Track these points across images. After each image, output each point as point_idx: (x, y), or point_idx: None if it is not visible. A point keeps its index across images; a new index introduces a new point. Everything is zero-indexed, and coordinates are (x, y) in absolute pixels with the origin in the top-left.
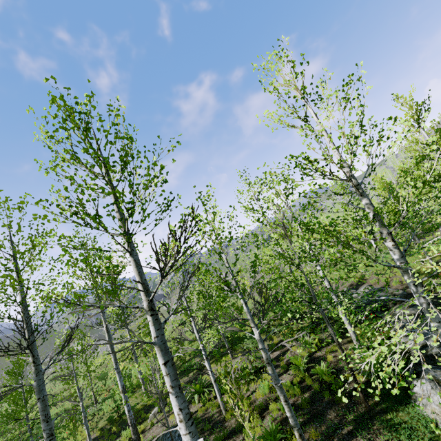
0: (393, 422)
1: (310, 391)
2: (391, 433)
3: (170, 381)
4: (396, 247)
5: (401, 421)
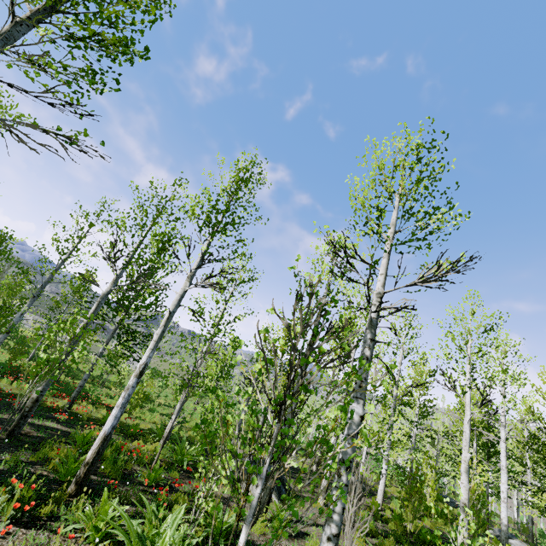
0: None
1: None
2: None
3: (506, 453)
4: None
5: None
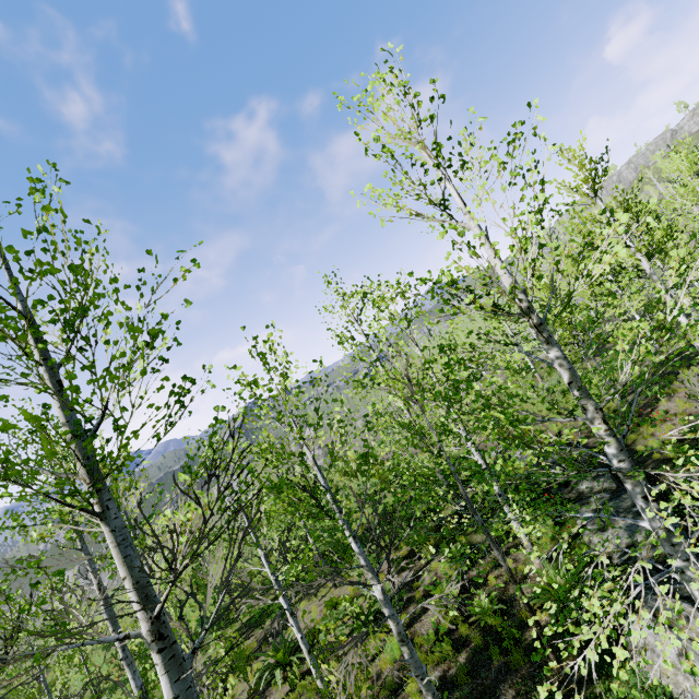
0: None
1: (468, 648)
2: None
3: None
4: (611, 433)
5: (618, 696)
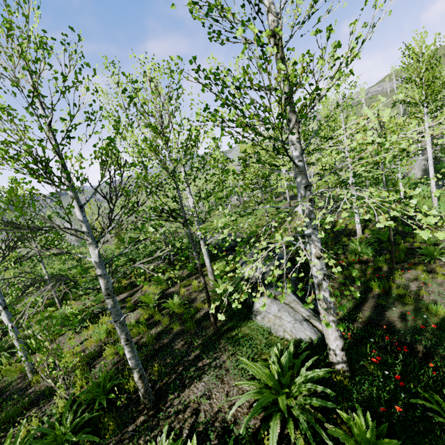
0: (237, 337)
1: (158, 326)
2: (234, 348)
3: None
4: (300, 141)
5: (244, 334)
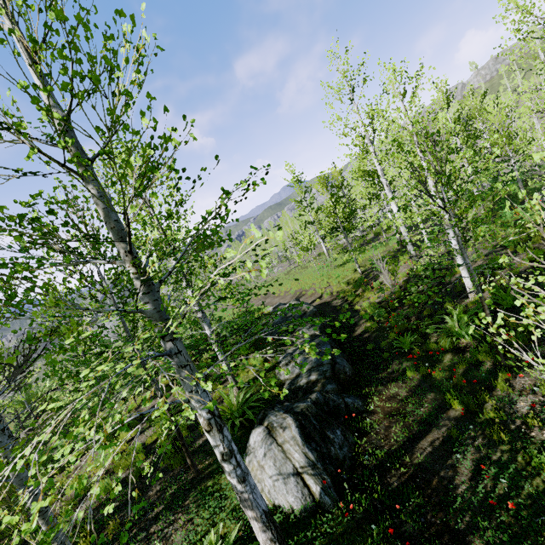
0: (209, 491)
1: (155, 455)
2: (198, 508)
3: None
4: (139, 276)
5: (218, 487)
